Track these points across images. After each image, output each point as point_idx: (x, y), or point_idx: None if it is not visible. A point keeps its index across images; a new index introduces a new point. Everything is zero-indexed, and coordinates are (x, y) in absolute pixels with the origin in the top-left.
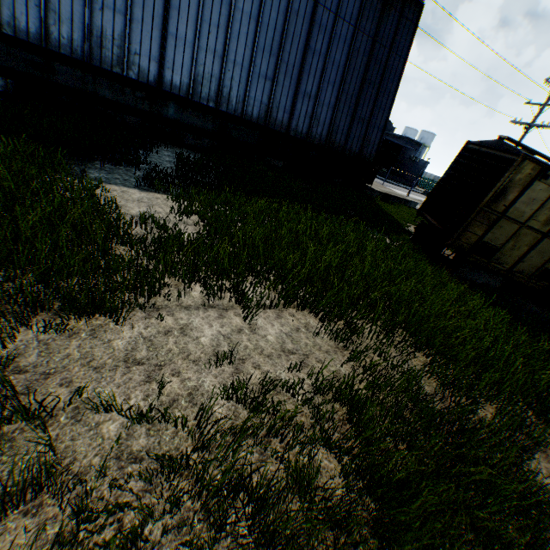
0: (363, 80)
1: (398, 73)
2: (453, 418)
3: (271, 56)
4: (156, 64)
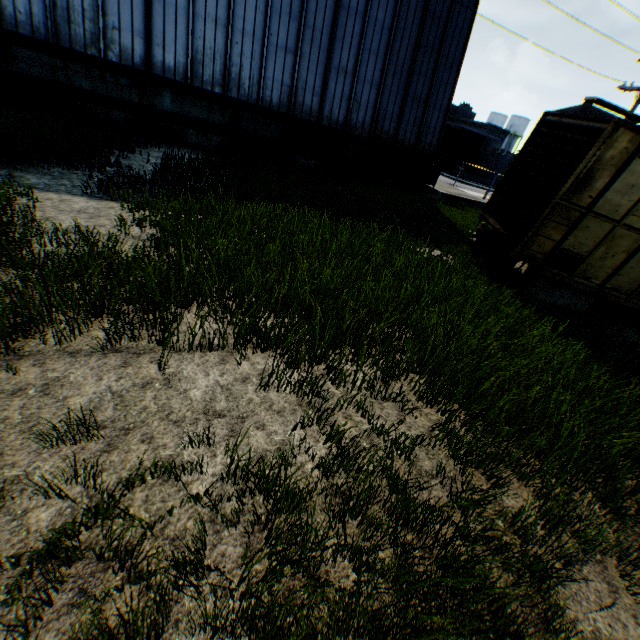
0: (417, 45)
1: (464, 33)
2: (443, 518)
3: (292, 20)
4: (142, 41)
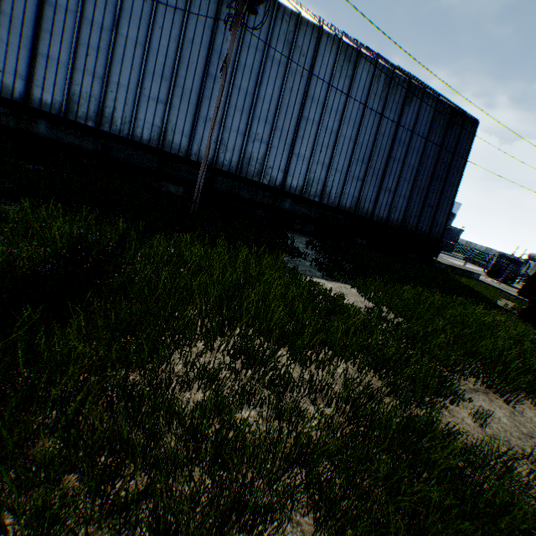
0: (432, 177)
1: (459, 170)
2: None
3: (363, 163)
4: (282, 173)
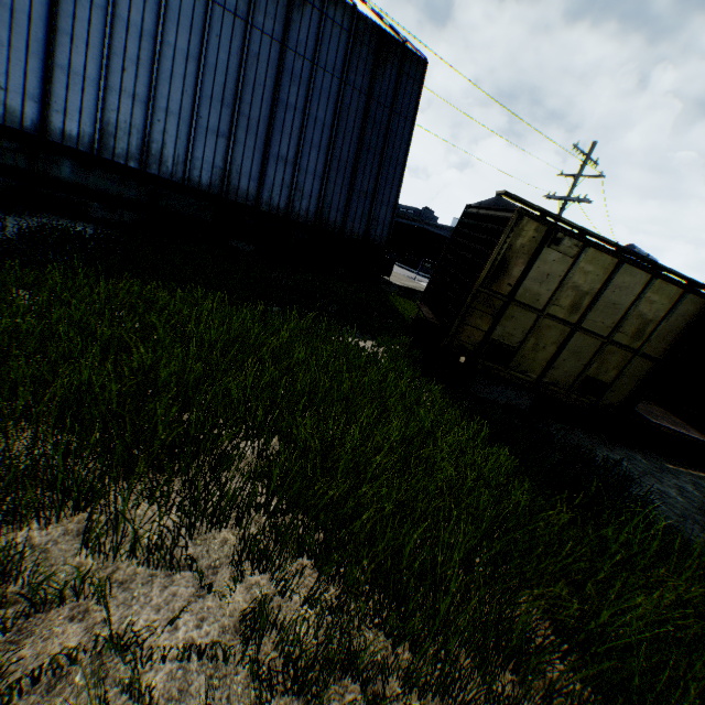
0: (360, 144)
1: (405, 139)
2: None
3: (224, 106)
4: (37, 105)
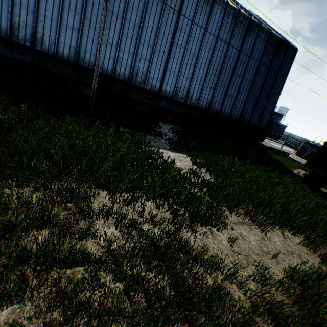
0: (262, 87)
1: (281, 84)
2: None
3: (215, 77)
4: (159, 82)
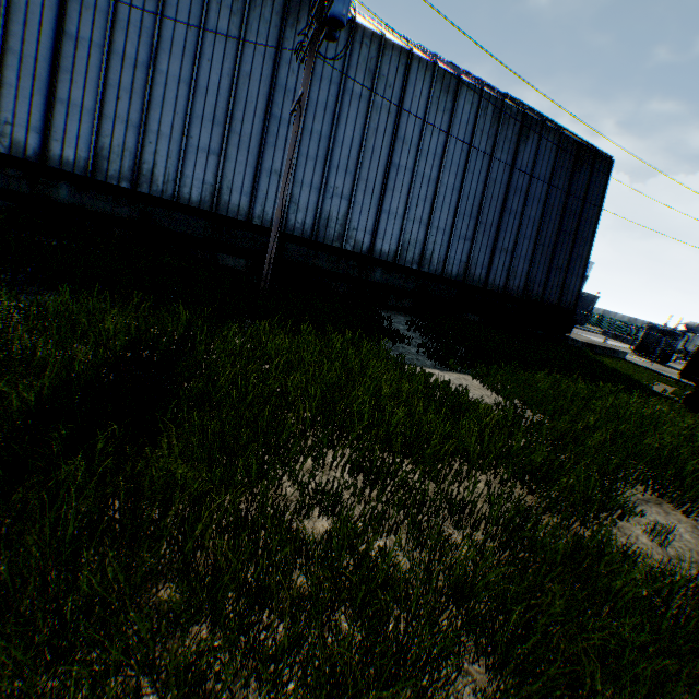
0: (558, 231)
1: (592, 221)
2: None
3: (471, 218)
4: (370, 236)
